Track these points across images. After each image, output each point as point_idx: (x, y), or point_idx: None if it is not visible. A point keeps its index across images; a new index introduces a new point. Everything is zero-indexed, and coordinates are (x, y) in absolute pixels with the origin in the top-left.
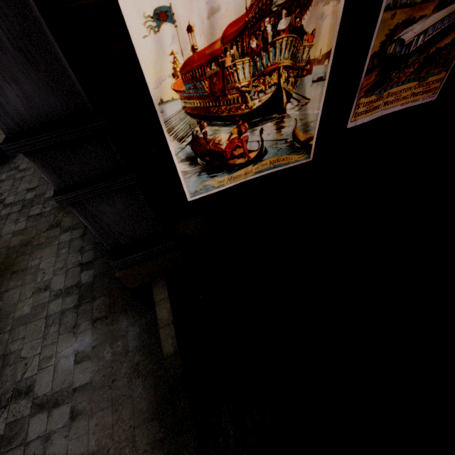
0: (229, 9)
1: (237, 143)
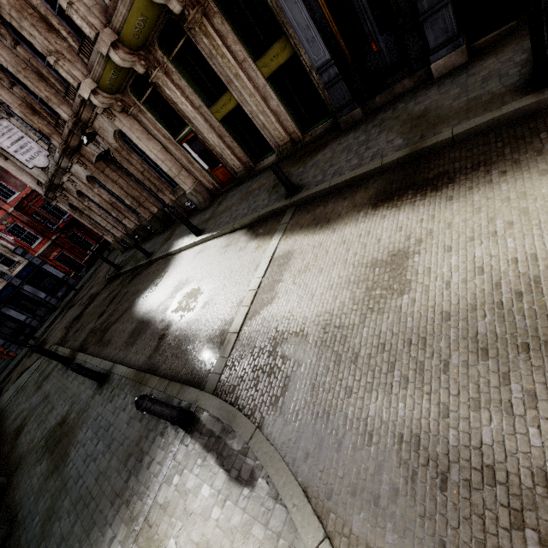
0: None
1: None
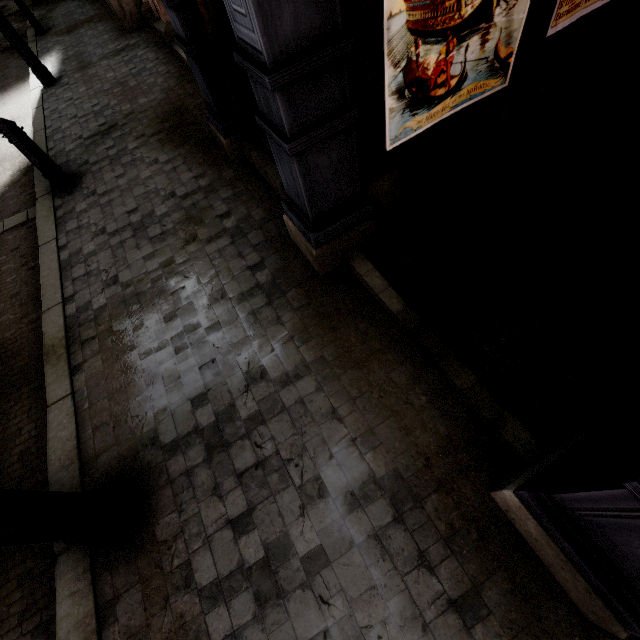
0: None
1: (442, 68)
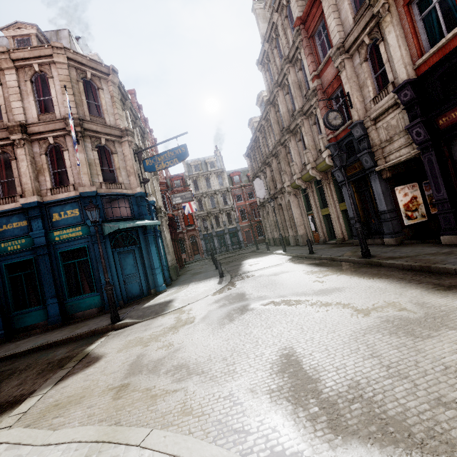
0: (408, 200)
1: (411, 215)
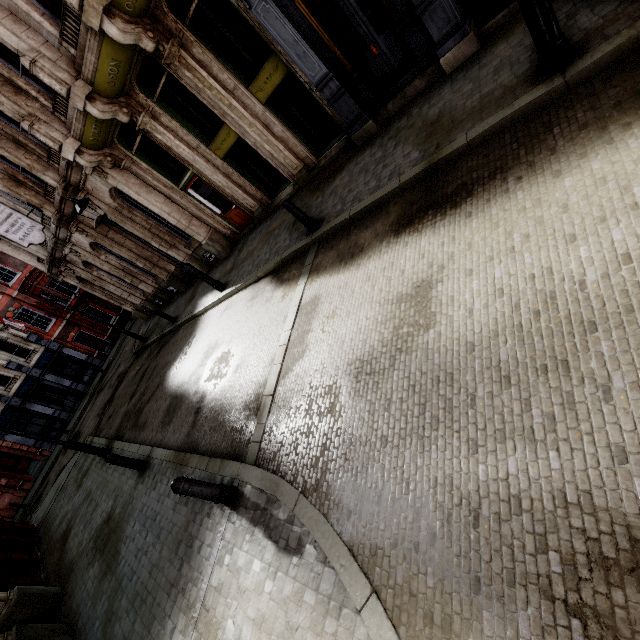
0: None
1: None
